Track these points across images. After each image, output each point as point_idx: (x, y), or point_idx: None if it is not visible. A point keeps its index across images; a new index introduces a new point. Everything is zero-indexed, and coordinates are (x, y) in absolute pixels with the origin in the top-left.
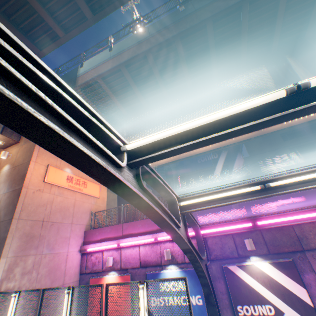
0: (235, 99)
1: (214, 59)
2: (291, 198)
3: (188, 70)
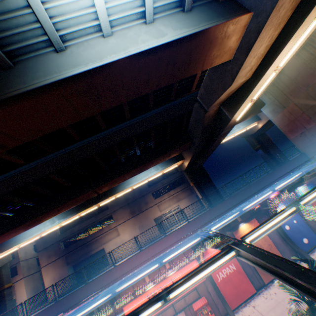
0: (57, 212)
1: (24, 201)
2: (75, 296)
3: (5, 208)
